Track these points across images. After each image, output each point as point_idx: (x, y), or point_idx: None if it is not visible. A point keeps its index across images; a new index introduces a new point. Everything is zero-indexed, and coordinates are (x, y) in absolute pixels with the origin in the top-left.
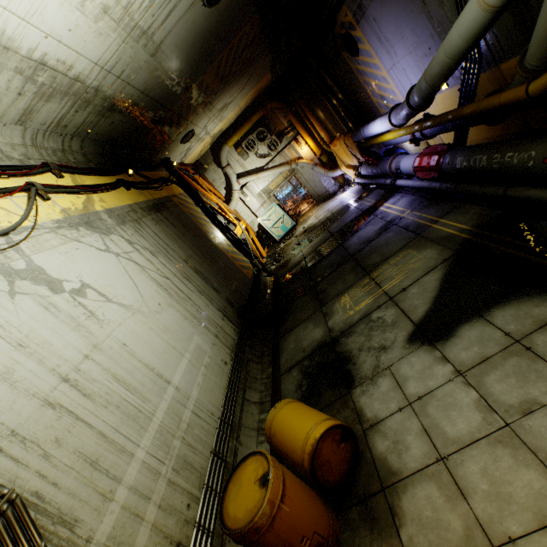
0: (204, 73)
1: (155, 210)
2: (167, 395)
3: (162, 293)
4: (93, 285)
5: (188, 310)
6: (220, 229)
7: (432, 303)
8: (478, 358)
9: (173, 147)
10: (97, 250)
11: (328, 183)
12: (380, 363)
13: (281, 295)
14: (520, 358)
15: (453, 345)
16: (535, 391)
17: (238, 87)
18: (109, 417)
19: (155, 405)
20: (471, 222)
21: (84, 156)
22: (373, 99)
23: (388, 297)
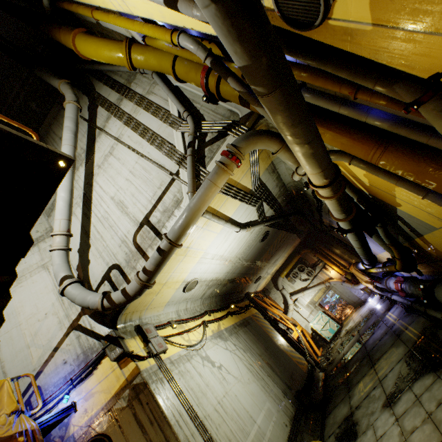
0: (263, 256)
1: (244, 325)
2: (254, 427)
3: (249, 373)
4: (223, 365)
5: (262, 385)
6: (281, 334)
7: (394, 382)
8: (404, 410)
9: (250, 286)
10: (223, 349)
11: (358, 292)
12: (369, 422)
13: (328, 386)
14: (416, 407)
15: (397, 405)
16: (416, 421)
17: (281, 251)
18: (233, 425)
19: (250, 429)
20: (419, 329)
21: (215, 303)
22: None
23: (379, 380)
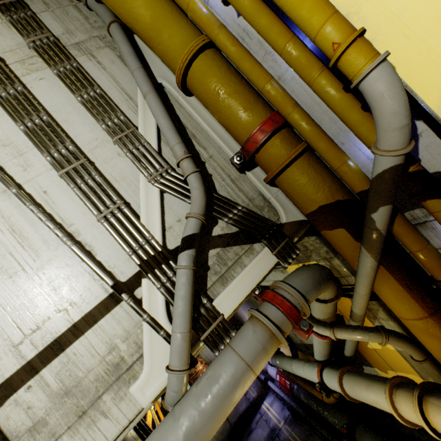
0: None
1: None
2: None
3: None
4: None
5: None
6: (139, 432)
7: None
8: None
9: None
10: None
11: None
12: None
13: None
14: None
15: None
16: None
17: None
18: None
19: None
20: None
21: None
22: (243, 319)
23: None
